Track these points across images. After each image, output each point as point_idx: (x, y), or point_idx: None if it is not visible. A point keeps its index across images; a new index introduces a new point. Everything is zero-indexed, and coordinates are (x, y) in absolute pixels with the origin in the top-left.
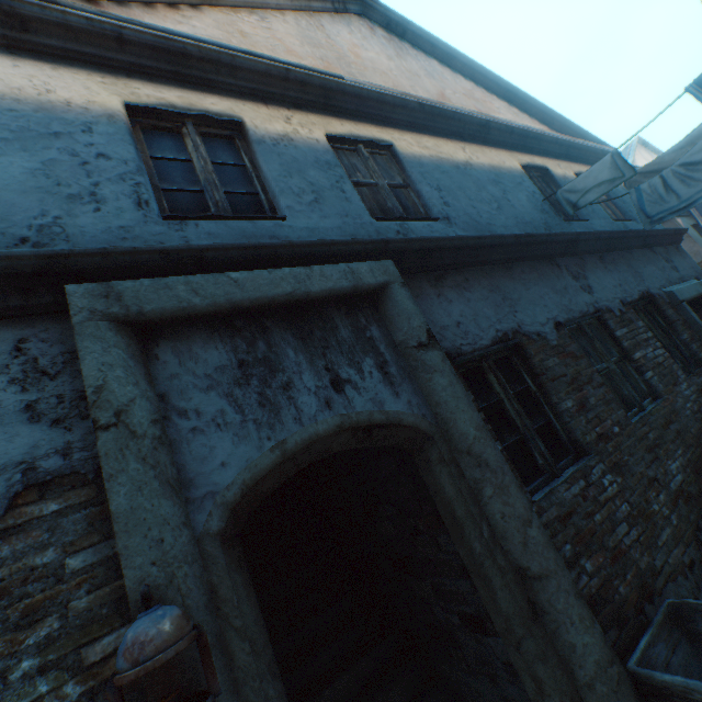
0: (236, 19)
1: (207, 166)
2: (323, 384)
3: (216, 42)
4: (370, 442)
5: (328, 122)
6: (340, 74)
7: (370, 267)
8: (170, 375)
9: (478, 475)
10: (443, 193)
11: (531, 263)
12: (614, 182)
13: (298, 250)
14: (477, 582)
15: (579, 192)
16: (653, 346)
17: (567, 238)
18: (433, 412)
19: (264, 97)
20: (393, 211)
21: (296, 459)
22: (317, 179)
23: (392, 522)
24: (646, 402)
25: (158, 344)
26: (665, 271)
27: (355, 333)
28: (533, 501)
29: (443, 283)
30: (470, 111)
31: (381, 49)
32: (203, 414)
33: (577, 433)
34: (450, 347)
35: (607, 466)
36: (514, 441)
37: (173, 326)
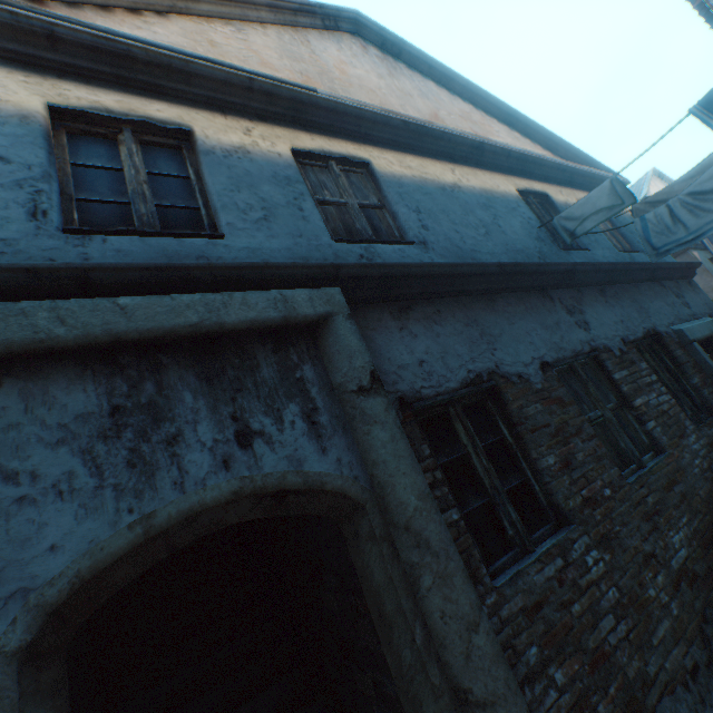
0: (208, 28)
1: (139, 175)
2: (224, 437)
3: (169, 46)
4: (281, 511)
5: (296, 136)
6: (320, 88)
7: (309, 294)
8: (7, 425)
9: (416, 558)
10: (423, 216)
11: (519, 295)
12: (614, 210)
13: (221, 273)
14: (405, 704)
15: (577, 219)
16: (657, 391)
17: (562, 268)
18: (369, 474)
19: (224, 106)
20: (361, 232)
21: (171, 535)
22: (271, 195)
23: (335, 595)
24: (647, 456)
25: (1, 385)
26: (675, 307)
27: (282, 373)
28: (493, 588)
29: (409, 315)
30: (461, 132)
31: (372, 68)
32: (42, 477)
33: (558, 497)
34: (407, 390)
35: (592, 539)
36: (480, 505)
37: (30, 361)
